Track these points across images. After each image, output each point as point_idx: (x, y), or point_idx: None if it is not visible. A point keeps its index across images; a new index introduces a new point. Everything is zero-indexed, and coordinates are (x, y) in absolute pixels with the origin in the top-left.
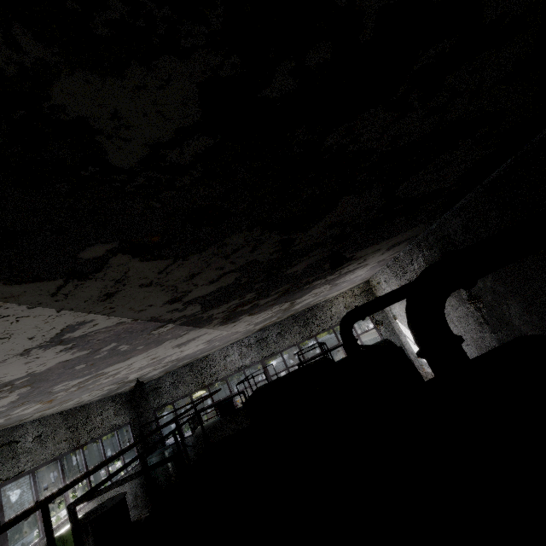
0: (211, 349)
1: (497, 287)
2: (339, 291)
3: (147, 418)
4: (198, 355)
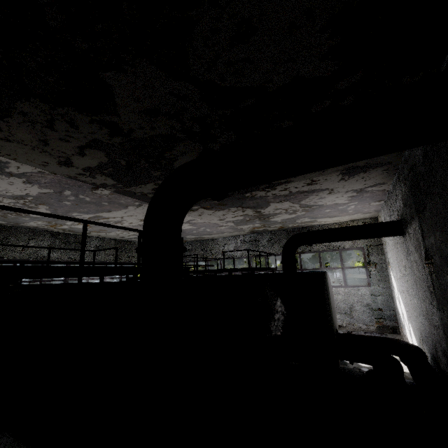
0: (208, 233)
1: (443, 247)
2: (334, 218)
3: None
4: (200, 235)
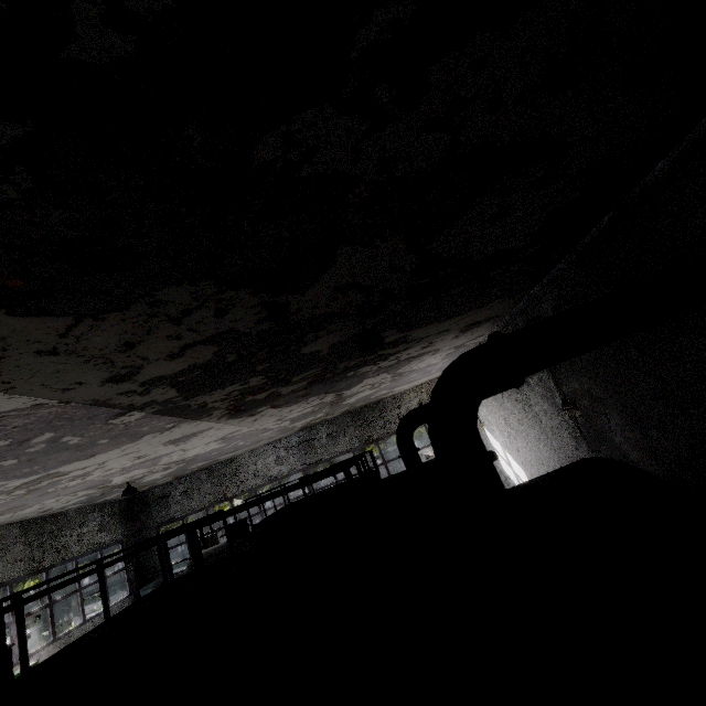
0: (234, 449)
1: (595, 389)
2: (412, 383)
3: (146, 536)
4: (217, 456)
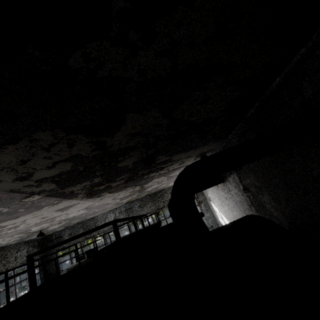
0: (94, 213)
1: (257, 183)
2: None
3: (51, 256)
4: (85, 217)
